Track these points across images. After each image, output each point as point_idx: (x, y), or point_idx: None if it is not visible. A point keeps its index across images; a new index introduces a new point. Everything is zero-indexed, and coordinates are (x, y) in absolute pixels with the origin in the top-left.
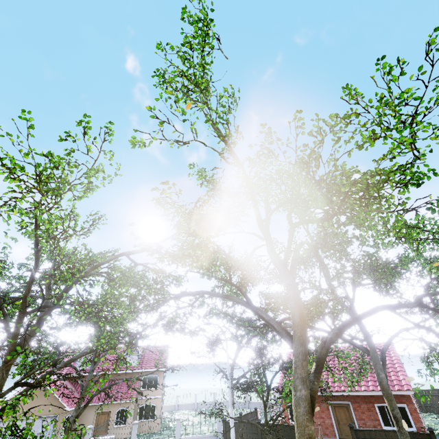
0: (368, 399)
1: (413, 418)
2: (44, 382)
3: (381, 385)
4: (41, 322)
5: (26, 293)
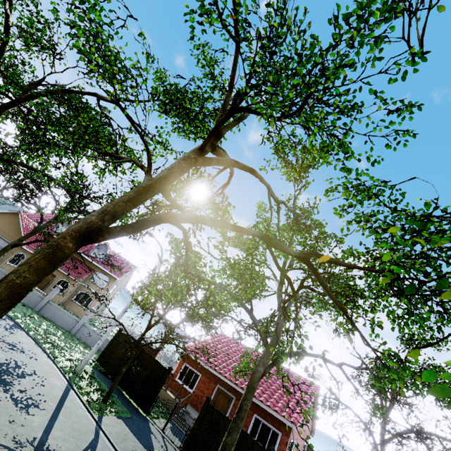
0: (252, 406)
1: (279, 448)
2: (21, 216)
3: (252, 375)
4: None
5: None
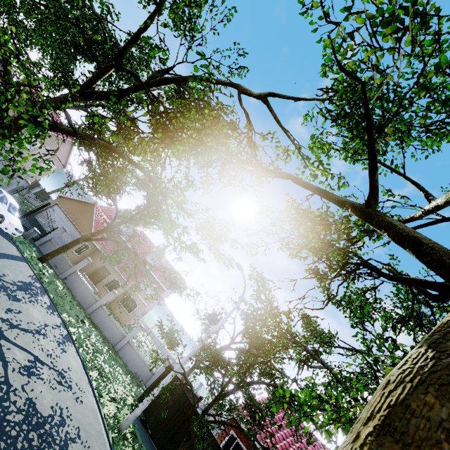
0: None
1: None
2: (96, 207)
3: None
4: (121, 94)
5: (131, 40)
